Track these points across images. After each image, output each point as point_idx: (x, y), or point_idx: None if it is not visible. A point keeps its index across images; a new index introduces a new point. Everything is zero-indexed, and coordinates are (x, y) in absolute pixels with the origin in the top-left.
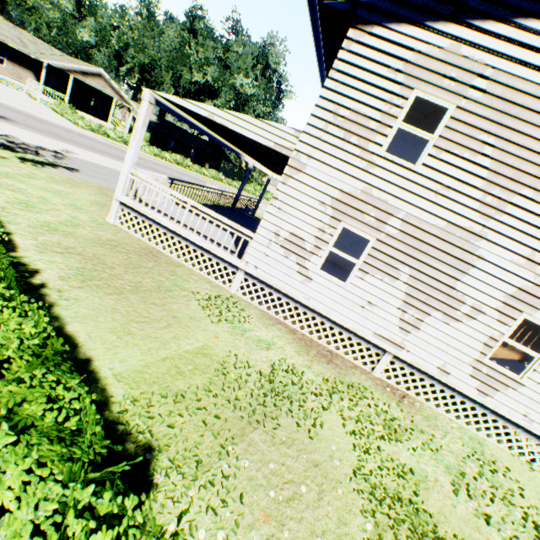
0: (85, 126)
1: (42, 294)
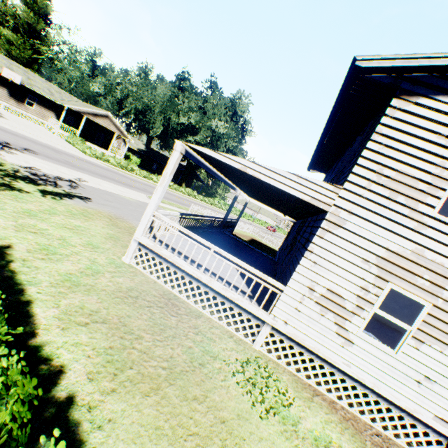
0: (91, 154)
1: (69, 423)
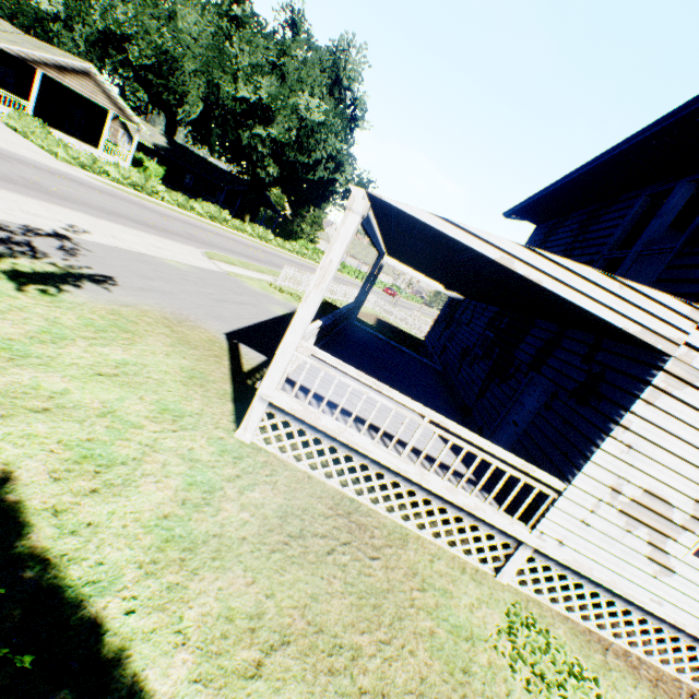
0: (69, 159)
1: None
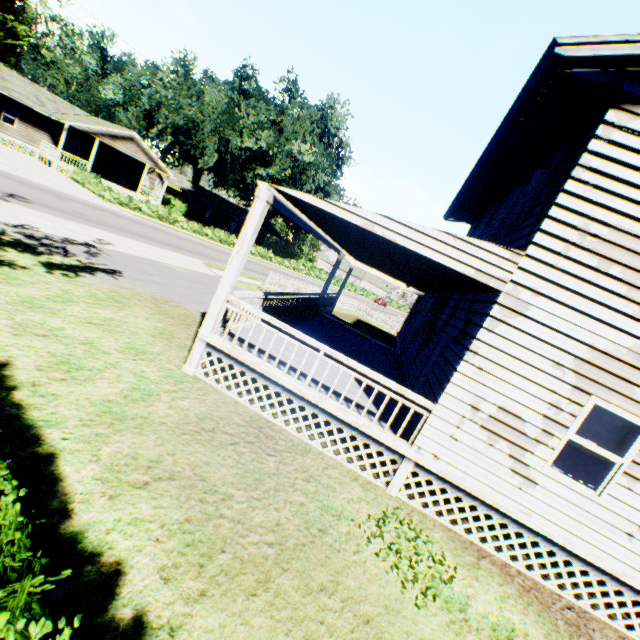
0: (112, 199)
1: None
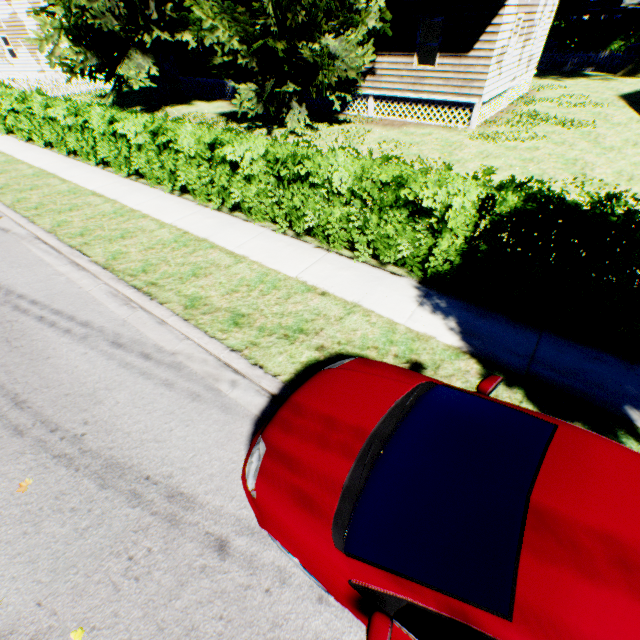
0: None
1: None
